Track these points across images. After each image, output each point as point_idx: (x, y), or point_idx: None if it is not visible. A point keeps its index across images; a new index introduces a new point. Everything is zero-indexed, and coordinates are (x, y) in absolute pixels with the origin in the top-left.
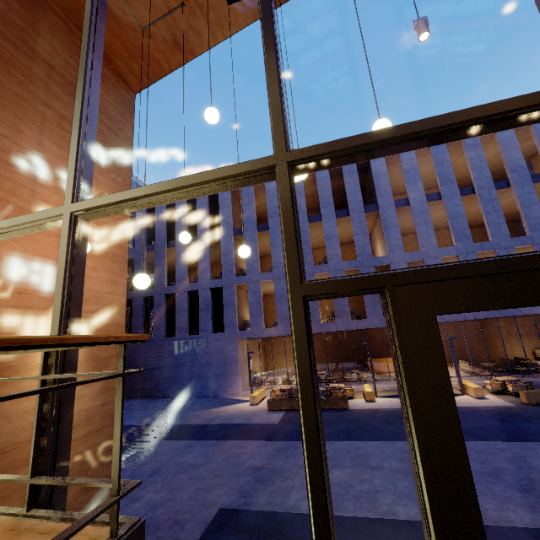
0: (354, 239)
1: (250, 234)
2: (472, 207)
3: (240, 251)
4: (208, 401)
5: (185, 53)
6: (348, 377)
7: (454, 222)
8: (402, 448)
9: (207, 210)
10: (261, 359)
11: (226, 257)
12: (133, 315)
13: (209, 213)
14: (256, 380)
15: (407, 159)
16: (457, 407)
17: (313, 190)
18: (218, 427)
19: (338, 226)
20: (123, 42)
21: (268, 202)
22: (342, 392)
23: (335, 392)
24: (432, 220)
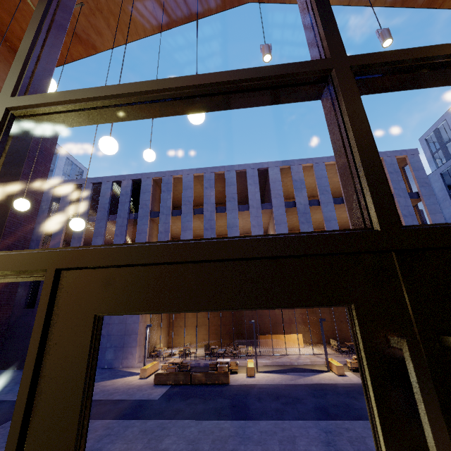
0: (251, 230)
1: (164, 217)
2: (343, 214)
3: (70, 222)
4: (101, 373)
5: (87, 47)
6: (237, 352)
7: (328, 224)
8: (263, 428)
9: (129, 193)
10: (165, 331)
11: (140, 235)
12: (42, 282)
13: (133, 196)
14: (154, 353)
15: (296, 171)
16: (321, 384)
17: (224, 187)
18: (95, 403)
19: (241, 218)
20: (20, 24)
21: (184, 191)
22: (226, 367)
23: (220, 367)
24: (314, 221)
